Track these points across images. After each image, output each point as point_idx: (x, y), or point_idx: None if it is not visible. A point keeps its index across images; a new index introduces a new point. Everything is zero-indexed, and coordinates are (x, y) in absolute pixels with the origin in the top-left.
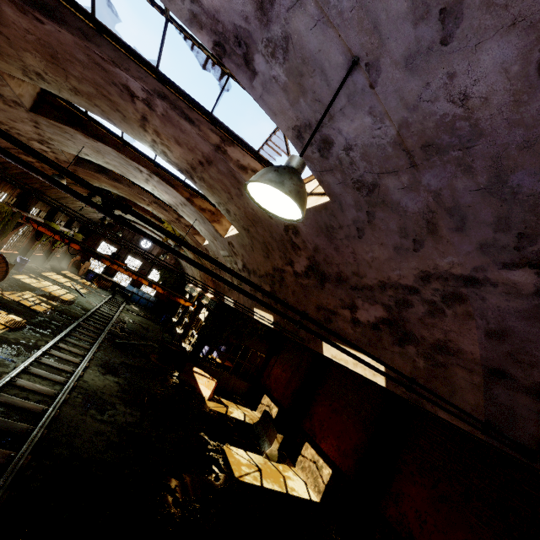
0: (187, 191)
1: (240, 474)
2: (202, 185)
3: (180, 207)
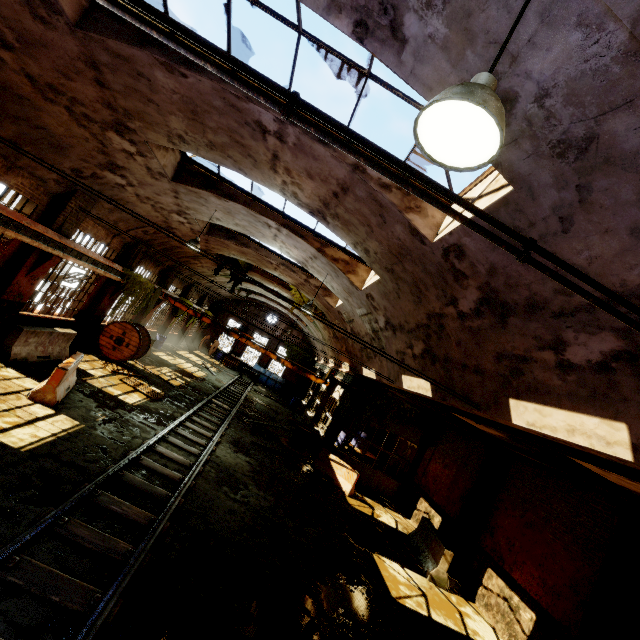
0: (318, 240)
1: (399, 595)
2: (336, 224)
3: (310, 262)
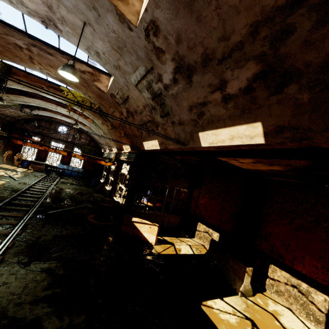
0: None
1: None
2: None
3: (55, 6)
